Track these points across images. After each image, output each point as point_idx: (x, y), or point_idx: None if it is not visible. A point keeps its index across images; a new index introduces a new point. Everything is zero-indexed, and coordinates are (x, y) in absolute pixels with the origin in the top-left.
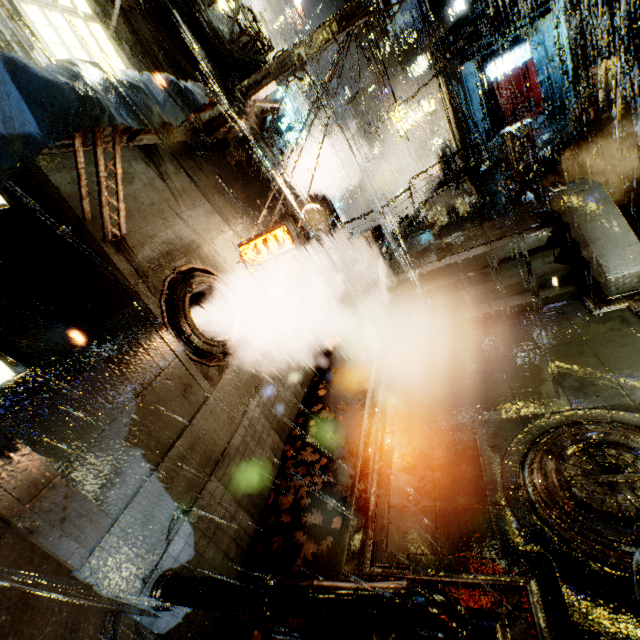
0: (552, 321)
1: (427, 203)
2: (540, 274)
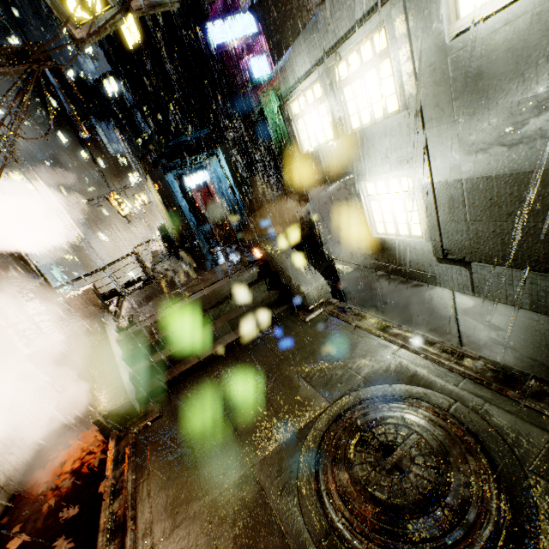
0: (282, 334)
1: (154, 267)
2: (261, 300)
